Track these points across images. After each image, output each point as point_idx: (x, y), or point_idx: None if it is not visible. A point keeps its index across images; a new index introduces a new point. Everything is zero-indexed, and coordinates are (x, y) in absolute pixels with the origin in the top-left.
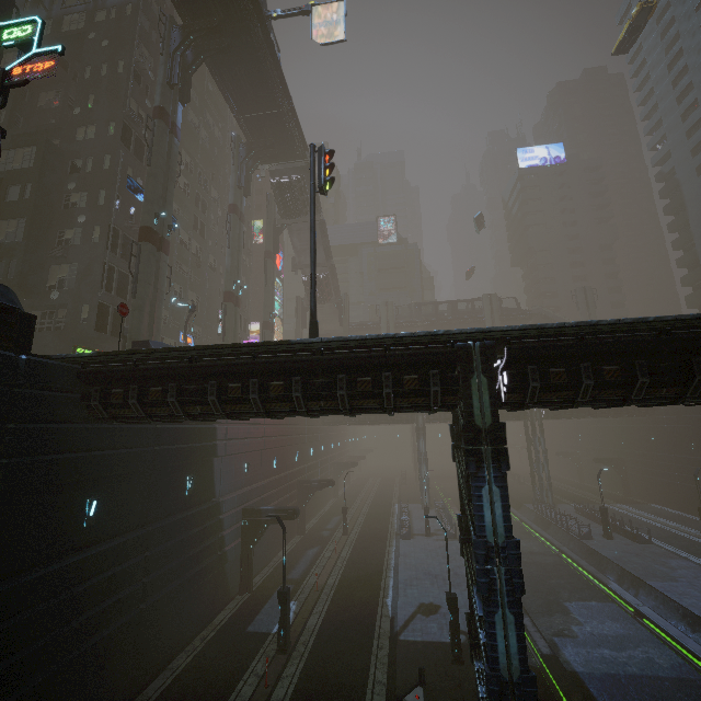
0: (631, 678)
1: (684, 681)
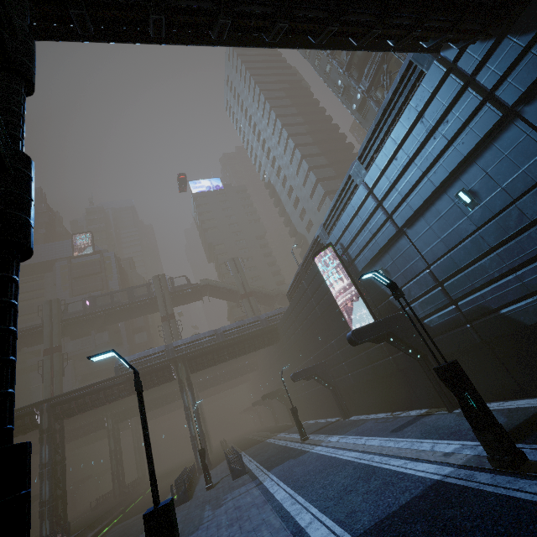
0: None
1: None
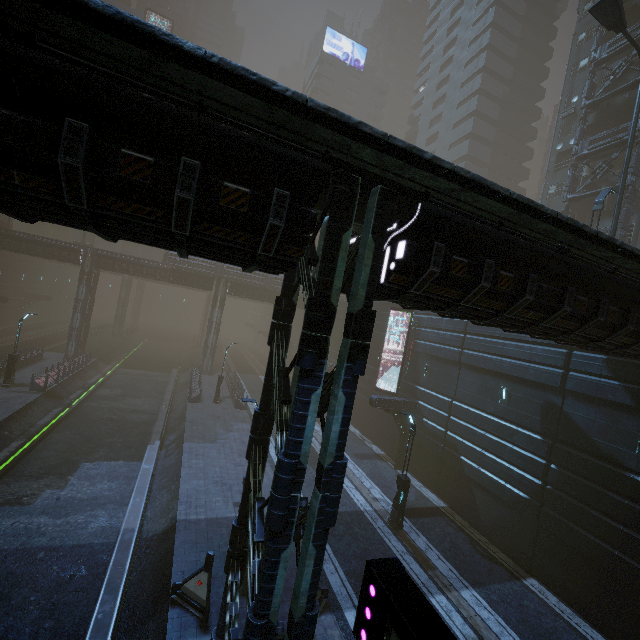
0: (20, 553)
1: (85, 548)
